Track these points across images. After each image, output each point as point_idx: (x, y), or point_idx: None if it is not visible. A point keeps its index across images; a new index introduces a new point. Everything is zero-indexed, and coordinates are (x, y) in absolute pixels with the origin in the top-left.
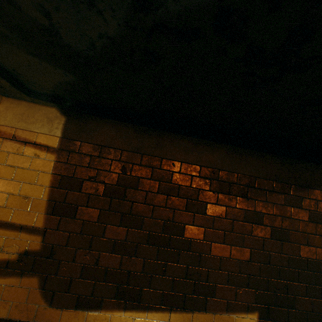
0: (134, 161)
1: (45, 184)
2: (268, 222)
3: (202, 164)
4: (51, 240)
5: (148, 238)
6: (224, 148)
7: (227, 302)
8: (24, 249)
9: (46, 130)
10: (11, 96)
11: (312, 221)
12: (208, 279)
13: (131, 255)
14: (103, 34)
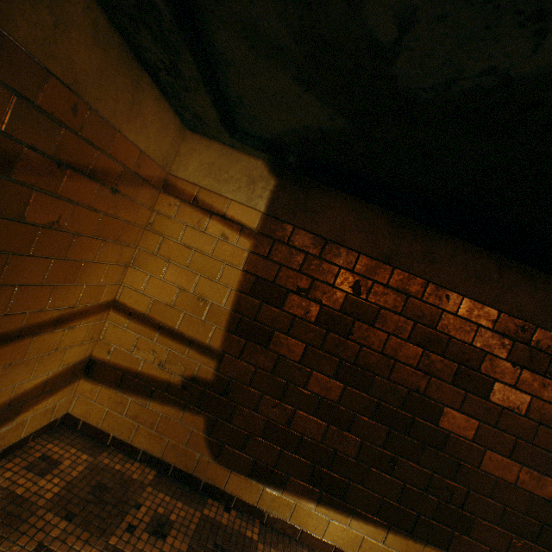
0: (376, 276)
1: (230, 285)
2: None
3: (504, 309)
4: (228, 370)
5: (375, 410)
6: None
7: (488, 551)
8: (191, 373)
9: (242, 196)
10: (201, 132)
11: None
12: (464, 505)
13: (342, 427)
14: (498, 70)
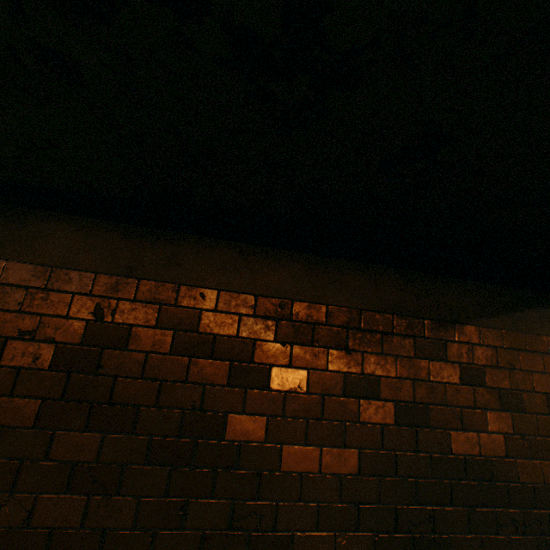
0: (121, 293)
1: None
2: (388, 393)
3: (259, 292)
4: None
5: (149, 451)
6: (299, 260)
7: None
8: None
9: None
10: None
11: (466, 382)
12: (277, 524)
13: (109, 492)
14: None
